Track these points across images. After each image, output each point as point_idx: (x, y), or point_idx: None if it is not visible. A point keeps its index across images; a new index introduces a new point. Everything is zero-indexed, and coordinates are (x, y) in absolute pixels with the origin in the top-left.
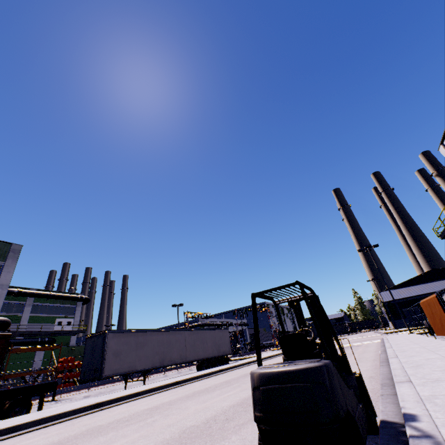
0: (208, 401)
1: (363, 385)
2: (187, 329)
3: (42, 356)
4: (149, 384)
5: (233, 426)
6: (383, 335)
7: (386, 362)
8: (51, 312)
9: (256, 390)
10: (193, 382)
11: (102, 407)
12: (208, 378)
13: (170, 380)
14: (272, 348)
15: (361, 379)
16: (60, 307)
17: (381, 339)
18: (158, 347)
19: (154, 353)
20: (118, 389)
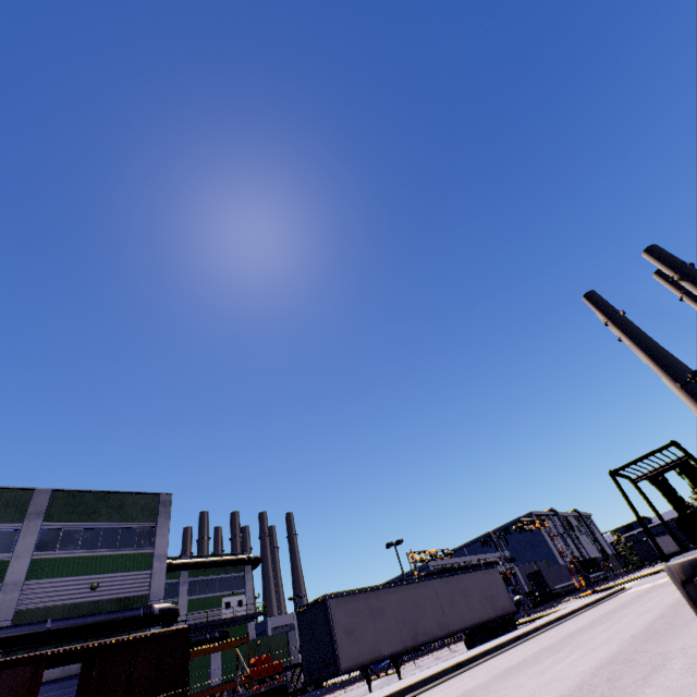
0: (546, 672)
1: None
2: (434, 576)
3: (219, 661)
4: (411, 675)
5: (630, 682)
6: None
7: None
8: (214, 589)
9: (687, 584)
10: (483, 661)
11: None
12: (505, 652)
13: (442, 664)
14: (575, 594)
15: None
16: (223, 579)
17: None
18: (402, 612)
19: (398, 624)
20: (356, 696)
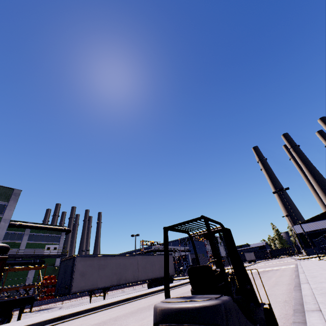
0: (145, 319)
1: (273, 316)
2: (139, 254)
3: (33, 274)
4: (106, 299)
5: None
6: (297, 261)
7: (299, 287)
8: (42, 240)
9: None
10: (141, 298)
11: (64, 320)
12: (154, 295)
13: (123, 297)
14: None
15: (271, 309)
16: (49, 236)
17: (295, 264)
18: (116, 269)
19: (112, 274)
20: (85, 302)
